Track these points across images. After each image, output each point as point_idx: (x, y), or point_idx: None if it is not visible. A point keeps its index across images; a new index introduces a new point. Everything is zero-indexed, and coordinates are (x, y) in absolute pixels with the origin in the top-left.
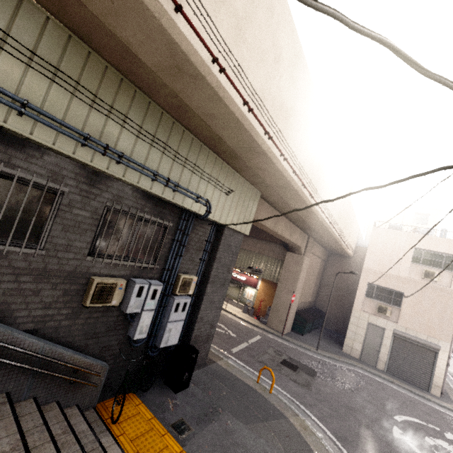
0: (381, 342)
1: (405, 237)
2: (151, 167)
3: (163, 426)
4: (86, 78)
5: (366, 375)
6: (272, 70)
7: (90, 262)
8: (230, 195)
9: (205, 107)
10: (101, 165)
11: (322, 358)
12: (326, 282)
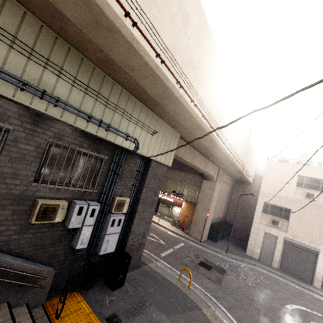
0: (275, 247)
1: (291, 168)
2: (86, 111)
3: (98, 319)
4: (23, 34)
5: (264, 272)
6: (181, 31)
7: (36, 188)
8: (155, 135)
9: (125, 59)
10: (40, 107)
11: (230, 259)
12: (233, 202)
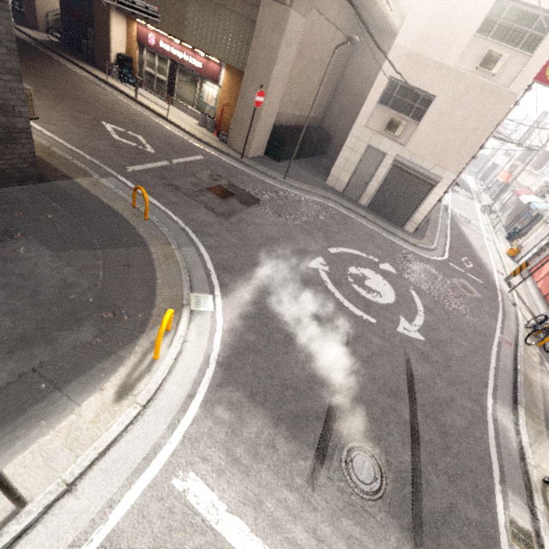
0: (375, 173)
1: None
2: None
3: None
4: None
5: (335, 209)
6: None
7: None
8: None
9: None
10: None
11: (286, 188)
12: (346, 85)
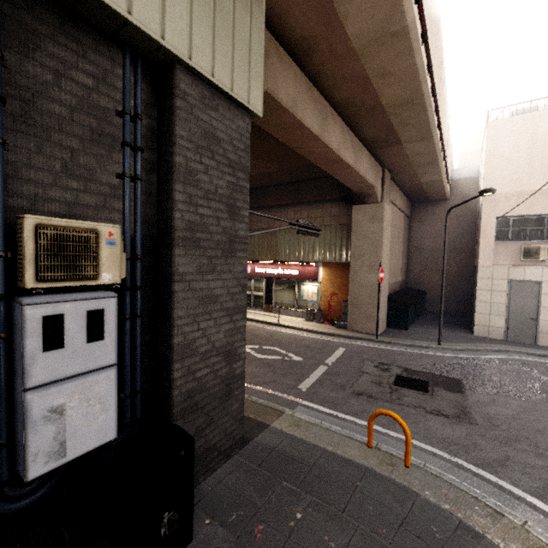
0: (539, 305)
1: None
2: None
3: None
4: None
5: (533, 361)
6: None
7: None
8: None
9: None
10: None
11: (453, 354)
12: (417, 247)
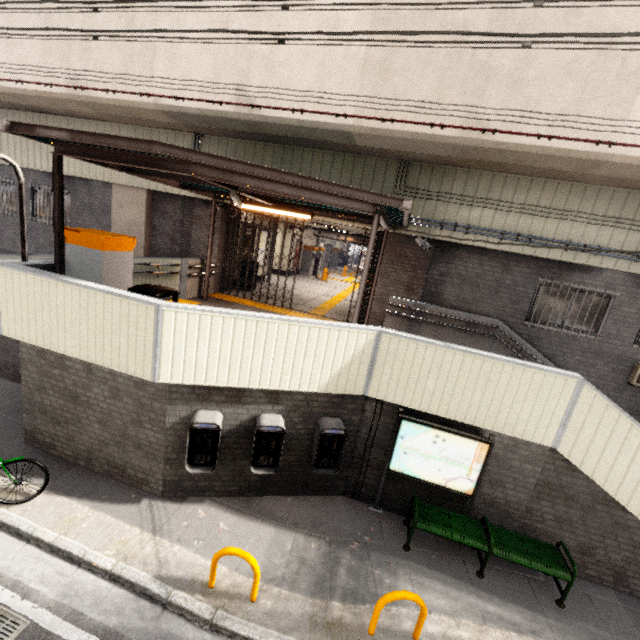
0: None
1: None
2: None
3: None
4: (639, 214)
5: None
6: None
7: (635, 350)
8: None
9: None
10: None
11: None
12: None
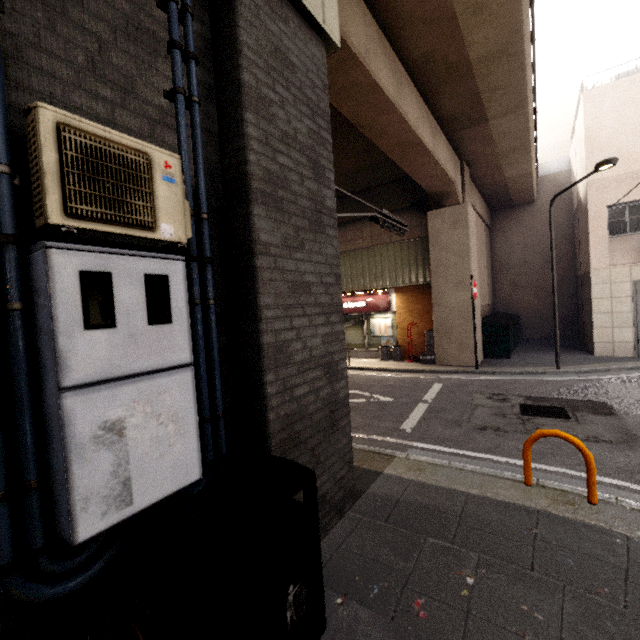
0: None
1: None
2: None
3: None
4: None
5: None
6: None
7: None
8: None
9: None
10: None
11: (579, 377)
12: (502, 263)
